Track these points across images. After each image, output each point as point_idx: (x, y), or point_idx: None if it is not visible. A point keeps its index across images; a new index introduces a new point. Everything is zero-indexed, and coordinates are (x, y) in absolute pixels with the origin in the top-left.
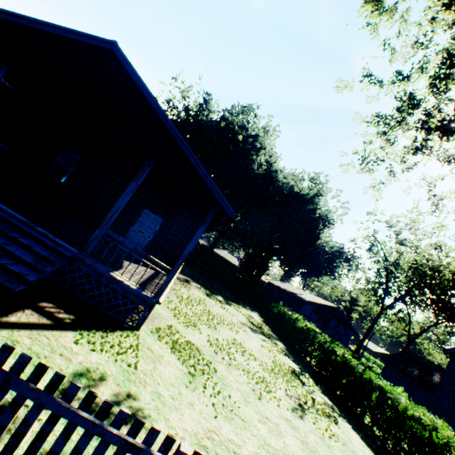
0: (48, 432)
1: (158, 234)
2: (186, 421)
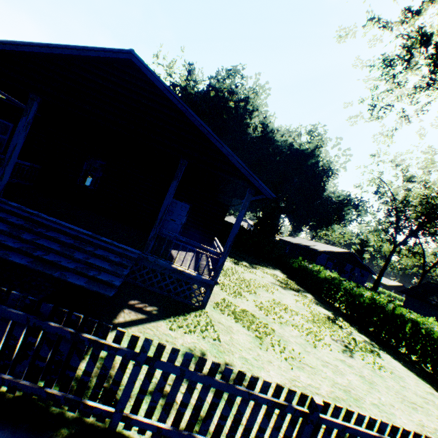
0: (217, 403)
1: (188, 219)
2: (273, 376)
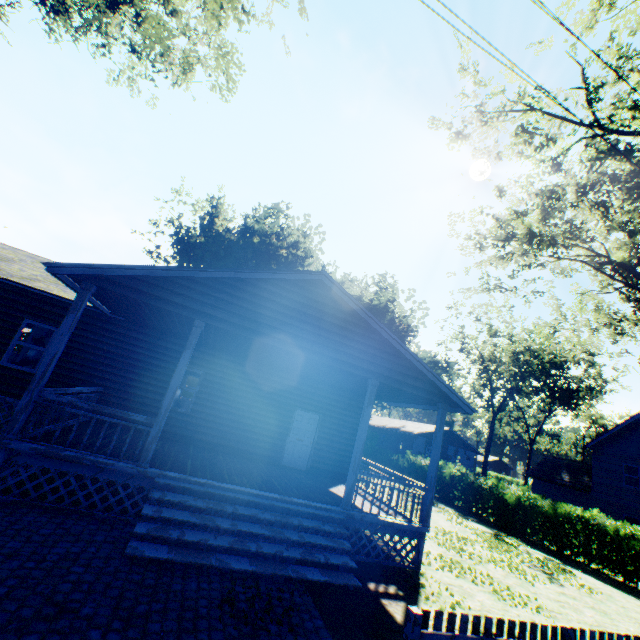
0: None
1: (319, 435)
2: None
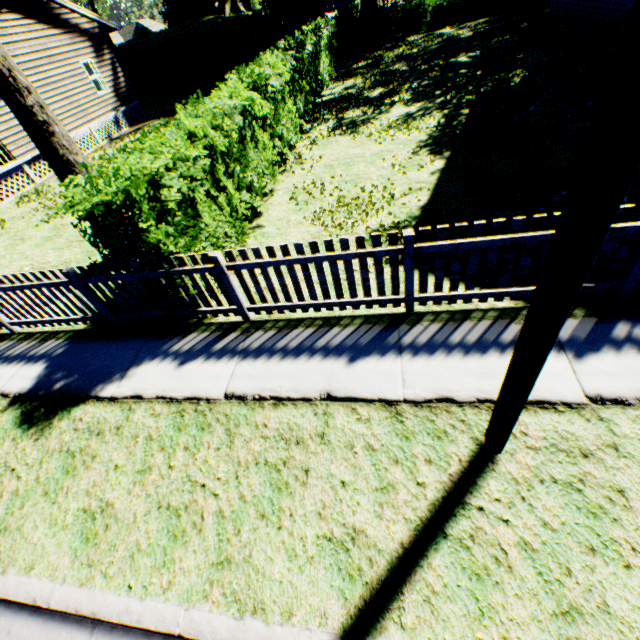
0: None
1: None
2: None
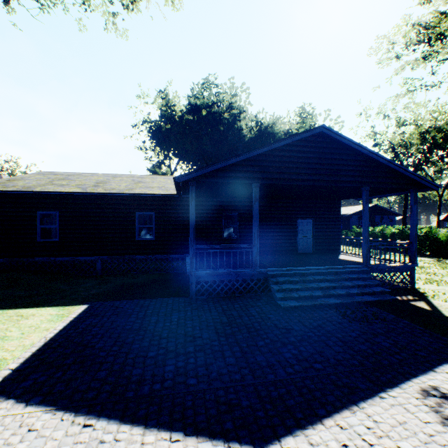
0: None
1: (315, 231)
2: None
